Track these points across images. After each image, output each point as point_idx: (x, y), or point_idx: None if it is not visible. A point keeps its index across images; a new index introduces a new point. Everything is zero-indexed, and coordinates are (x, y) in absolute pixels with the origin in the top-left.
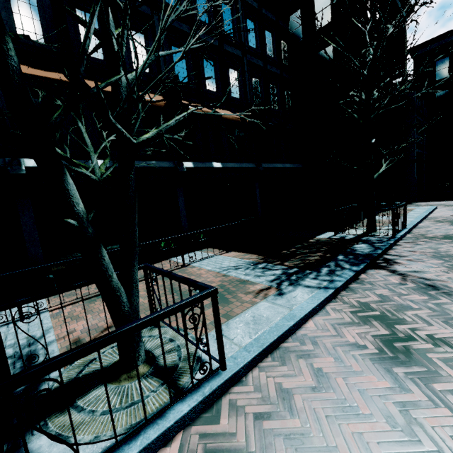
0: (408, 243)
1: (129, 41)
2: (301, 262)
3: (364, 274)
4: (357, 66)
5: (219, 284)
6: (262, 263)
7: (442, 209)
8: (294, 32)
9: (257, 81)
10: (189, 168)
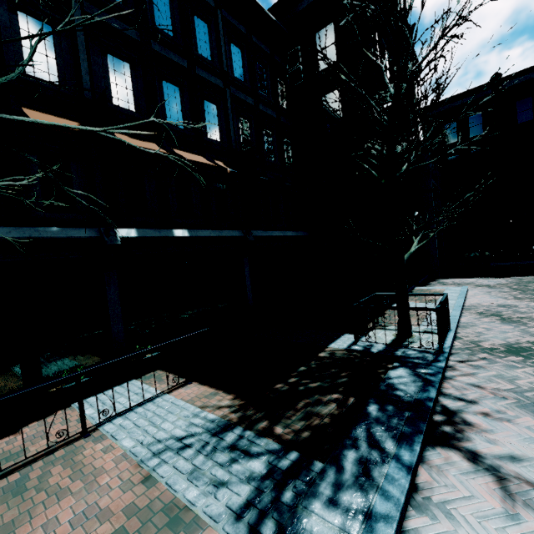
0: (463, 362)
1: (20, 30)
2: (306, 423)
3: (423, 466)
4: (374, 107)
5: (118, 523)
6: (235, 428)
7: (476, 292)
8: (293, 71)
9: (247, 123)
10: (128, 239)
